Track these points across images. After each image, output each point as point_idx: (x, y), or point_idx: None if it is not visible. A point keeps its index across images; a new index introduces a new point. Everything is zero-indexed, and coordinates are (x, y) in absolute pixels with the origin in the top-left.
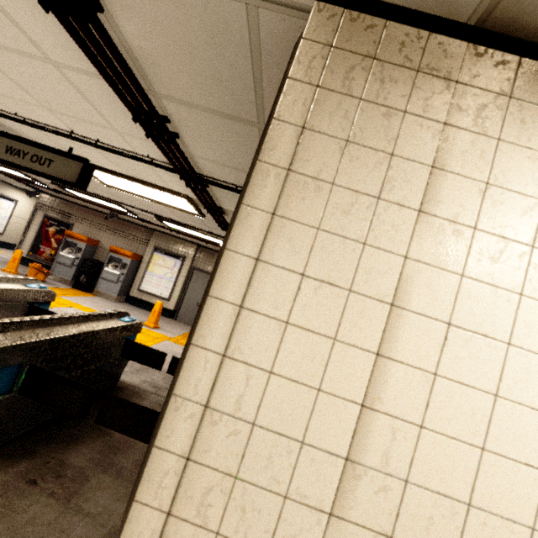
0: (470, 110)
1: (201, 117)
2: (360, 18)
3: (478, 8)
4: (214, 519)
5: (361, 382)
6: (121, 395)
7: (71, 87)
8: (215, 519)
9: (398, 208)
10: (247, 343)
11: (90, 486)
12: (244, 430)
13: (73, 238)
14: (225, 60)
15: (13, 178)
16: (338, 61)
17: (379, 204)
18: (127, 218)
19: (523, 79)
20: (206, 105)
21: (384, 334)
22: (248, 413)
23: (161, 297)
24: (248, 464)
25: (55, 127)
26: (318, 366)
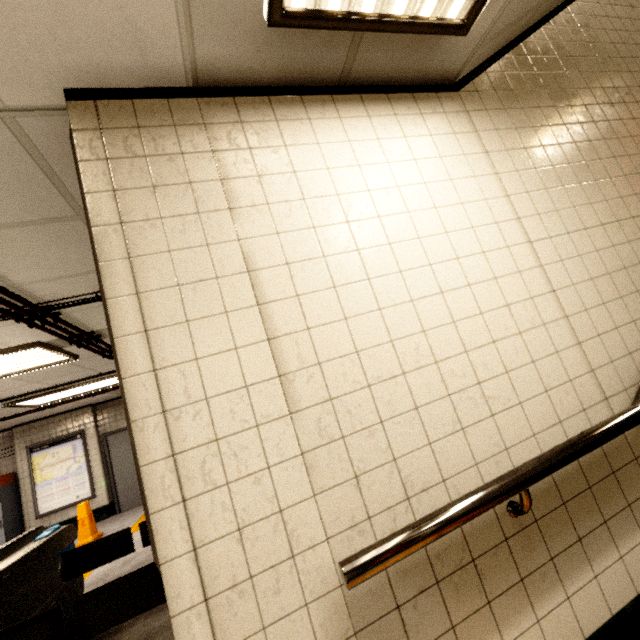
0: (223, 138)
1: (6, 236)
2: (110, 103)
3: (187, 77)
4: (219, 476)
5: (259, 327)
6: None
7: None
8: (220, 476)
9: (215, 213)
10: (167, 351)
11: None
12: (202, 407)
13: None
14: (5, 170)
15: None
16: (112, 137)
17: (202, 217)
18: None
19: (242, 110)
20: (5, 221)
21: (255, 291)
22: (198, 394)
23: (80, 500)
24: (219, 425)
25: None
26: (226, 335)
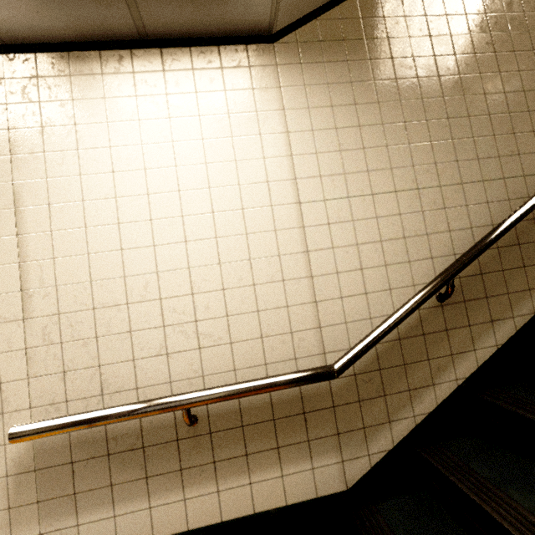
0: (18, 92)
1: None
2: None
3: None
4: None
5: (14, 253)
6: None
7: None
8: None
9: None
10: None
11: None
12: None
13: None
14: None
15: None
16: None
17: None
18: None
19: (41, 65)
20: None
21: (17, 224)
22: None
23: None
24: None
25: None
26: None
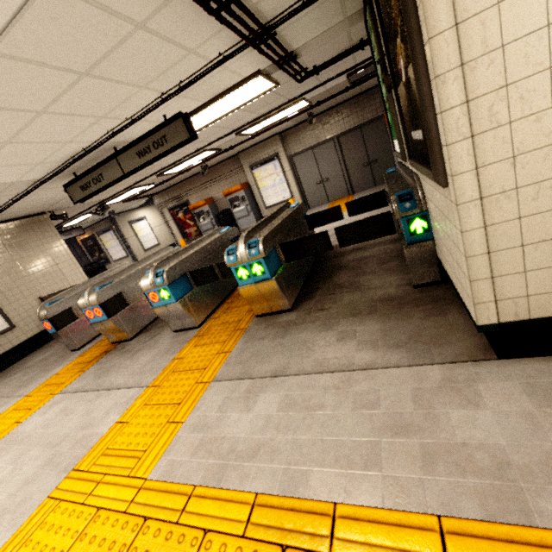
0: None
1: None
2: None
3: None
4: (503, 117)
5: None
6: (328, 253)
7: (154, 40)
8: (504, 117)
9: None
10: (469, 1)
11: (363, 282)
12: (497, 56)
13: (197, 208)
14: None
15: (133, 200)
16: None
17: None
18: (213, 163)
19: None
20: None
21: None
22: (494, 43)
23: (285, 200)
24: (511, 72)
25: (151, 102)
26: None
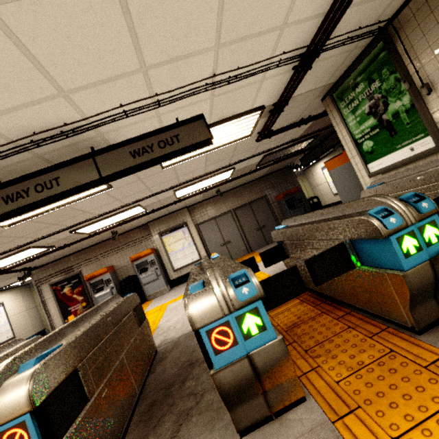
0: None
1: None
2: None
3: None
4: None
5: None
6: None
7: None
8: None
9: None
10: None
11: None
12: None
13: (95, 277)
14: None
15: (8, 272)
16: None
17: None
18: (122, 230)
19: None
20: None
21: None
22: None
23: (194, 261)
24: None
25: (198, 81)
26: None
